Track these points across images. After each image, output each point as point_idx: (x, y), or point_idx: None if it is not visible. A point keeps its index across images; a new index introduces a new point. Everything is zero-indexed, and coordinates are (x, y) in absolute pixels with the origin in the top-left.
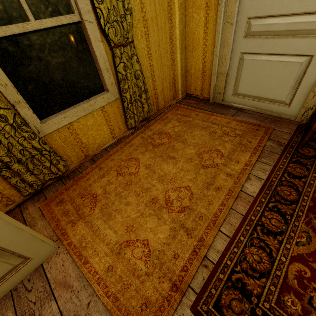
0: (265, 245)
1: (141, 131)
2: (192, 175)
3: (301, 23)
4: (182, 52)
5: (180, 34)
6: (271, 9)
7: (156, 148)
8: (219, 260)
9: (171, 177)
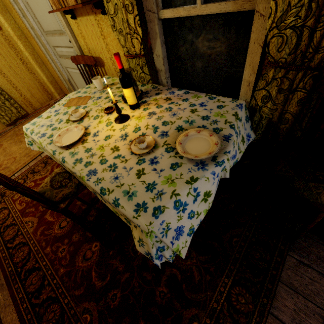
0: (27, 178)
1: (17, 126)
2: (23, 150)
3: (70, 52)
4: (41, 66)
5: (31, 55)
6: (56, 43)
7: (17, 137)
8: (3, 187)
9: (11, 153)
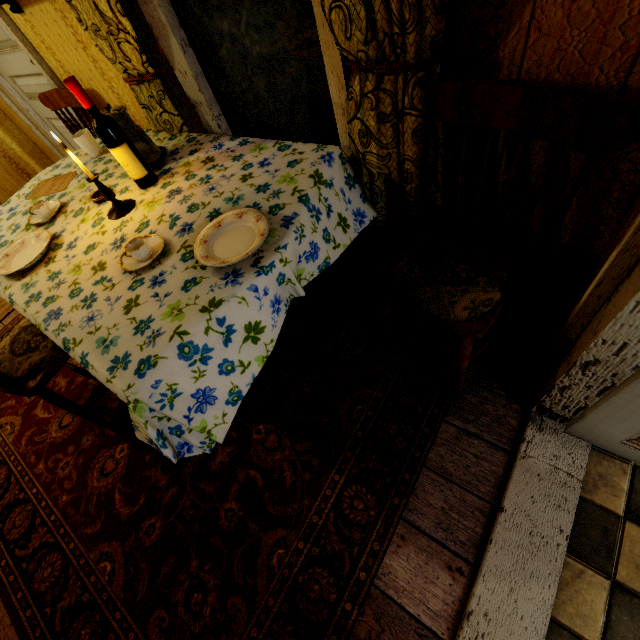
0: None
1: None
2: None
3: (42, 86)
4: (2, 122)
5: None
6: (12, 69)
7: None
8: None
9: None
